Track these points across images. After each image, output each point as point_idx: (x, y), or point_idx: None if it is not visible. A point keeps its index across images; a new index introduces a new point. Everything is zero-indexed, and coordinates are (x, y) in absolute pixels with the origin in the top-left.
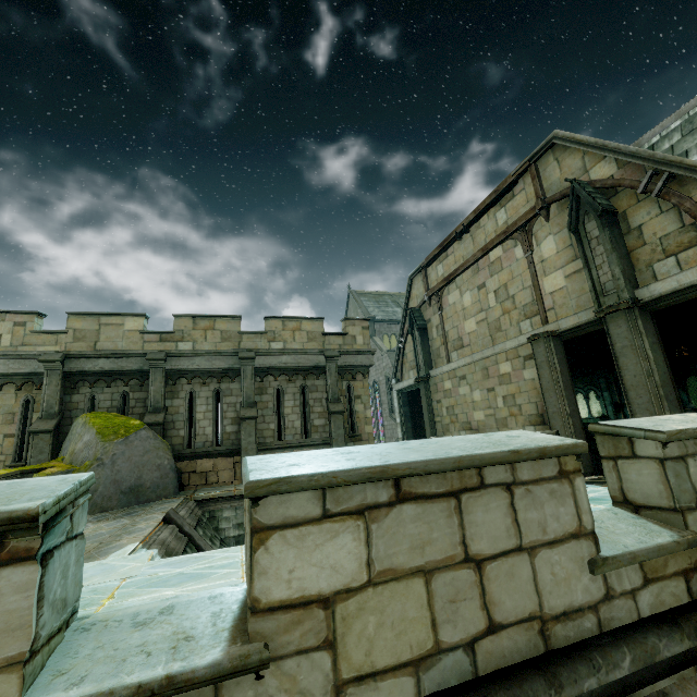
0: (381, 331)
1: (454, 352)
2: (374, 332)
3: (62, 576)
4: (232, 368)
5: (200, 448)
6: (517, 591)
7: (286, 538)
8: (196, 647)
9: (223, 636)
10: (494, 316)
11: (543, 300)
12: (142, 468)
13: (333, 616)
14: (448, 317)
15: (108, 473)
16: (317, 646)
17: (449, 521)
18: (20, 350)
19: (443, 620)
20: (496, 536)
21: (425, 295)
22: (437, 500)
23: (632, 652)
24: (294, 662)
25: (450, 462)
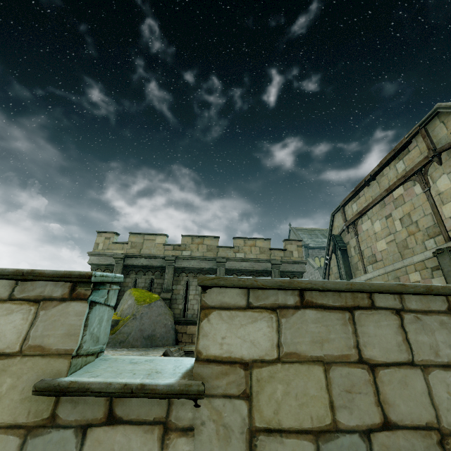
0: (313, 254)
1: (369, 265)
2: (307, 255)
3: (99, 323)
4: (212, 268)
5: (190, 317)
6: (412, 400)
7: (222, 316)
8: (161, 376)
9: (178, 375)
10: (401, 237)
11: (444, 222)
12: (156, 324)
13: (250, 377)
14: (362, 240)
15: (138, 324)
16: (238, 395)
17: (344, 328)
18: (106, 251)
19: (340, 404)
20: (387, 348)
21: (343, 225)
22: (333, 311)
23: None
24: (221, 402)
25: (343, 283)
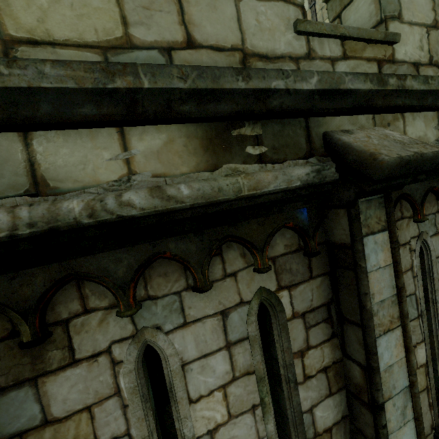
0: None
1: None
2: None
3: None
4: None
5: None
6: (220, 23)
7: None
8: None
9: None
10: None
11: None
12: None
13: None
14: None
15: None
16: None
17: None
18: None
19: (135, 21)
20: None
21: None
22: None
23: (320, 75)
24: None
25: None
